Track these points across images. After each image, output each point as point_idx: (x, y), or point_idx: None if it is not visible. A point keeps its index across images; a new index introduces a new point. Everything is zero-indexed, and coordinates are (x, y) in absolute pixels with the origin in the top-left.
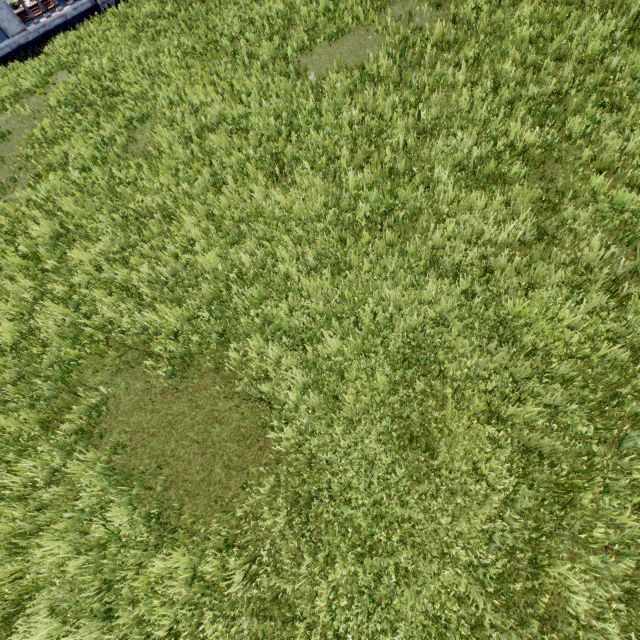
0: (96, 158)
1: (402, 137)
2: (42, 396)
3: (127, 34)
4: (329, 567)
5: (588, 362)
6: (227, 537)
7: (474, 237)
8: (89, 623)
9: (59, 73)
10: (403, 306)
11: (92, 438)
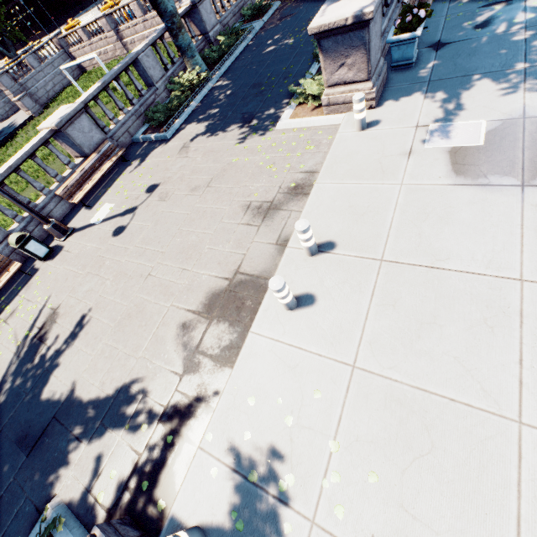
0: None
1: None
2: None
3: None
4: None
5: None
6: None
7: None
8: None
9: None
10: None
11: None
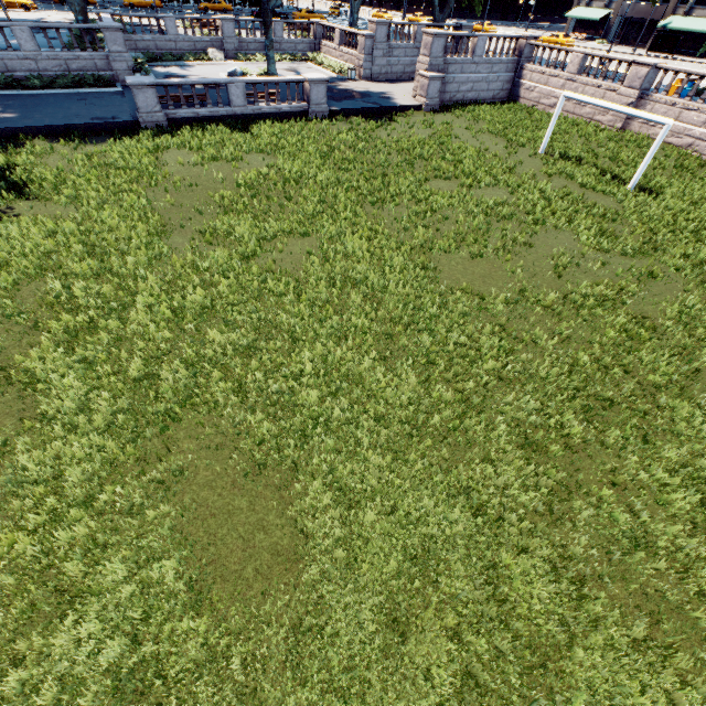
0: (256, 251)
1: (487, 377)
2: (141, 434)
3: (319, 147)
4: (301, 686)
5: (538, 630)
6: (240, 626)
7: (503, 486)
8: (120, 639)
9: (255, 155)
10: (431, 514)
11: (170, 493)
